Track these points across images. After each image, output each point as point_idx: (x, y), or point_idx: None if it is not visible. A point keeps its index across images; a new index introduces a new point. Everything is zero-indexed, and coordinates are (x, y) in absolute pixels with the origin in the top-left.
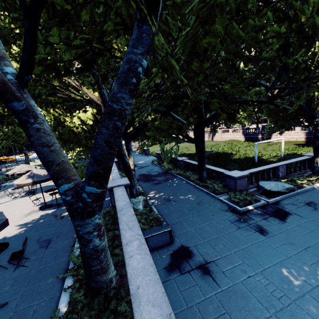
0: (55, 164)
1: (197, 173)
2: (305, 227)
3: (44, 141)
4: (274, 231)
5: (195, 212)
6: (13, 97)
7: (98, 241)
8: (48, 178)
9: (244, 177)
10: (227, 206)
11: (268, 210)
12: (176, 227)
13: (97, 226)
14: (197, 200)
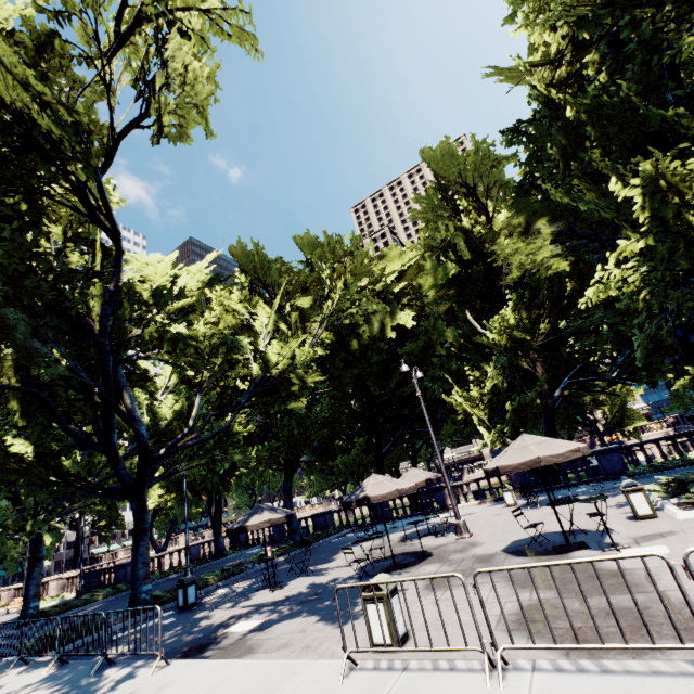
0: None
1: None
2: None
3: None
4: None
5: None
6: None
7: None
8: None
9: None
10: None
11: None
12: None
13: None
14: None
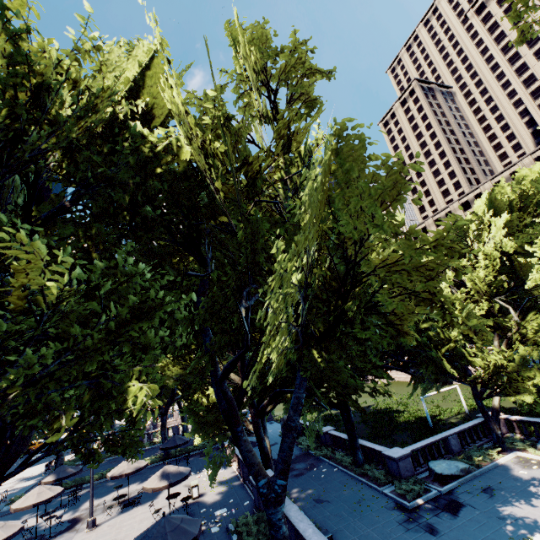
0: (255, 465)
1: (350, 453)
2: (477, 520)
3: (249, 448)
4: (444, 528)
5: (356, 514)
6: (240, 424)
7: (285, 528)
8: (183, 477)
9: (406, 457)
10: (393, 502)
11: (440, 502)
12: (337, 537)
13: (283, 513)
14: (356, 496)
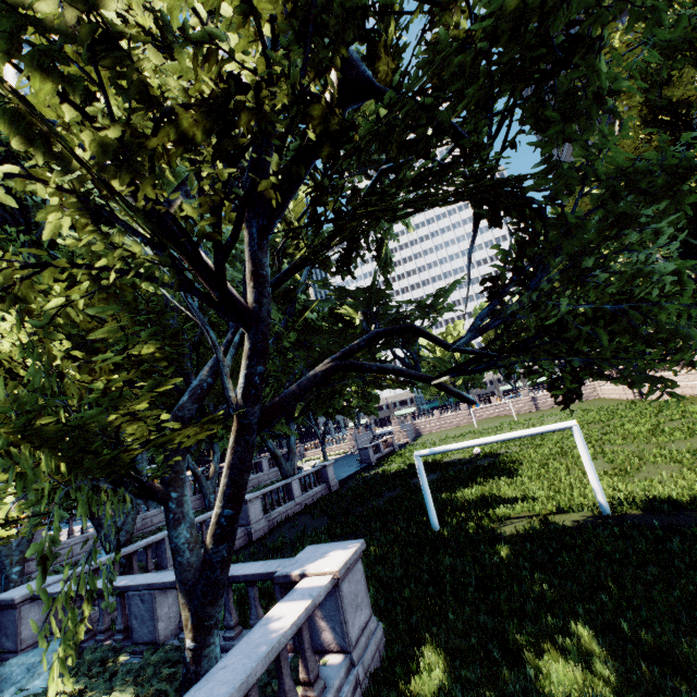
0: None
1: None
2: None
3: None
4: None
5: None
6: None
7: None
8: None
9: (10, 607)
10: None
11: None
12: None
13: None
14: None
